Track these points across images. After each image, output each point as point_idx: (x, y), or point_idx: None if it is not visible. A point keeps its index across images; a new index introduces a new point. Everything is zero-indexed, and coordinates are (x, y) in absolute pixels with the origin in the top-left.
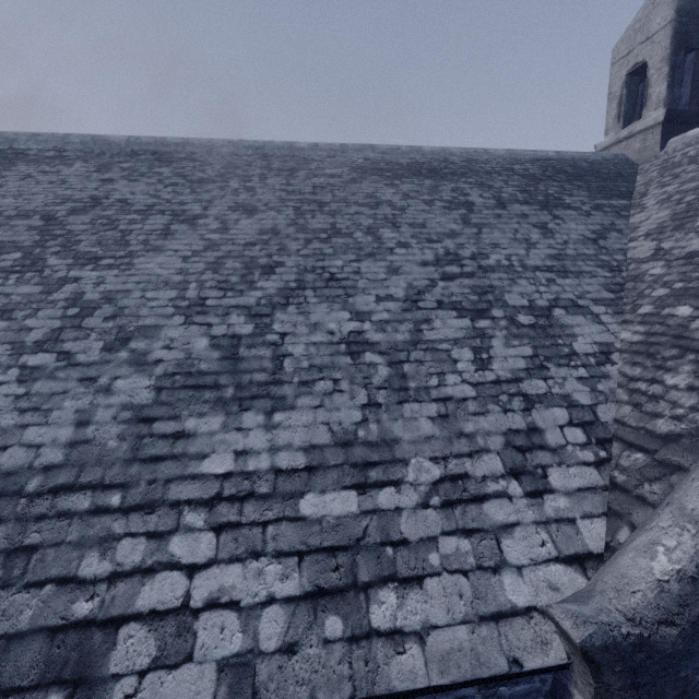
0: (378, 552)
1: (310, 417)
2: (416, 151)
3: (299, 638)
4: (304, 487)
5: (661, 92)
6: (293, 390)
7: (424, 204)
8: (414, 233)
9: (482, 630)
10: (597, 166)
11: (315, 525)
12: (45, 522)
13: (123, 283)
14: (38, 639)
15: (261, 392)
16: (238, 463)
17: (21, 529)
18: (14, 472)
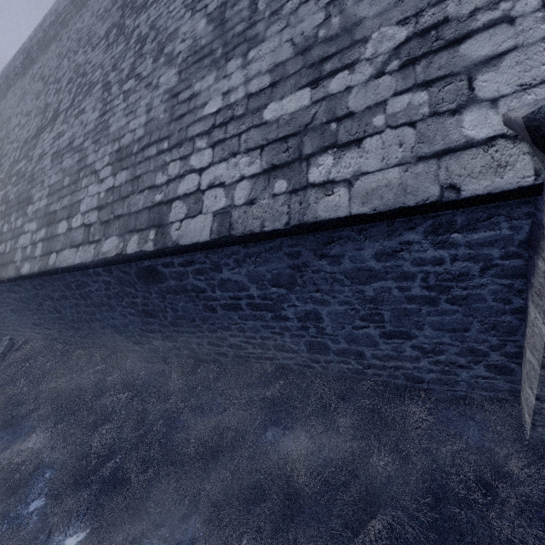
0: (322, 130)
1: (276, 42)
2: None
3: (257, 196)
4: (267, 100)
5: None
6: (264, 25)
7: None
8: None
9: (417, 168)
10: None
11: (273, 125)
12: (141, 164)
13: (158, 10)
14: (145, 212)
15: (240, 40)
16: (224, 101)
17: (134, 170)
18: (129, 146)
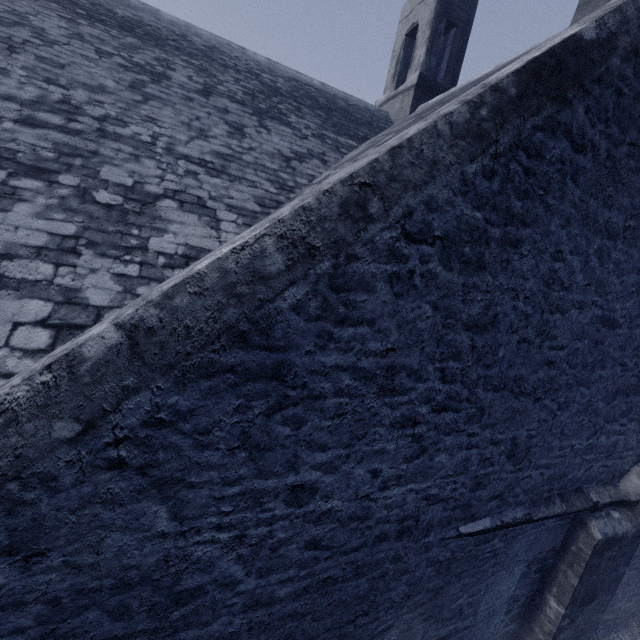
0: None
1: None
2: (150, 11)
3: None
4: None
5: (421, 55)
6: None
7: (94, 52)
8: (34, 66)
9: None
10: (354, 109)
11: None
12: None
13: None
14: None
15: None
16: None
17: None
18: None
